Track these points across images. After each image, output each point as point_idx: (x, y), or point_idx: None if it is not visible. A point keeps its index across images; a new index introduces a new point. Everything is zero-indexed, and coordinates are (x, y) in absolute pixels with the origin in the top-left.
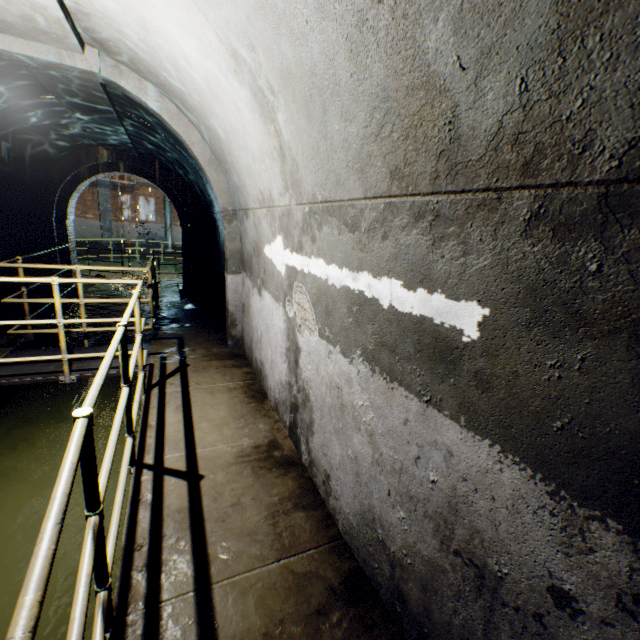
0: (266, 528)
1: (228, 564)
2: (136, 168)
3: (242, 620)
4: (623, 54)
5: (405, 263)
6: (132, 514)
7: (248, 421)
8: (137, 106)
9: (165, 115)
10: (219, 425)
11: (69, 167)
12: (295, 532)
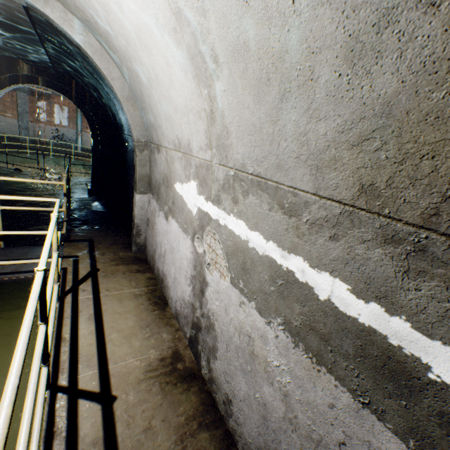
0: None
1: None
2: (54, 84)
3: None
4: None
5: (358, 272)
6: None
7: (153, 330)
8: (59, 33)
9: (88, 49)
10: (128, 336)
11: None
12: None
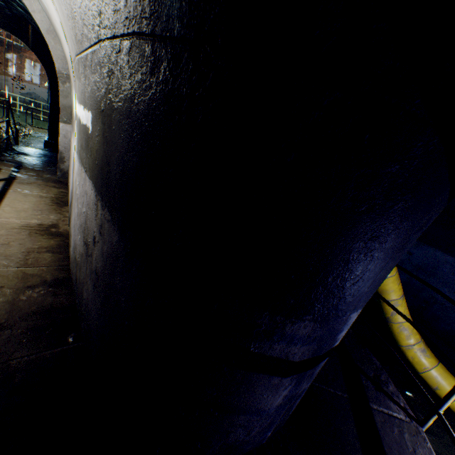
0: (20, 256)
1: None
2: (11, 27)
3: None
4: None
5: (83, 95)
6: None
7: (44, 213)
8: None
9: None
10: (19, 211)
11: None
12: (39, 260)
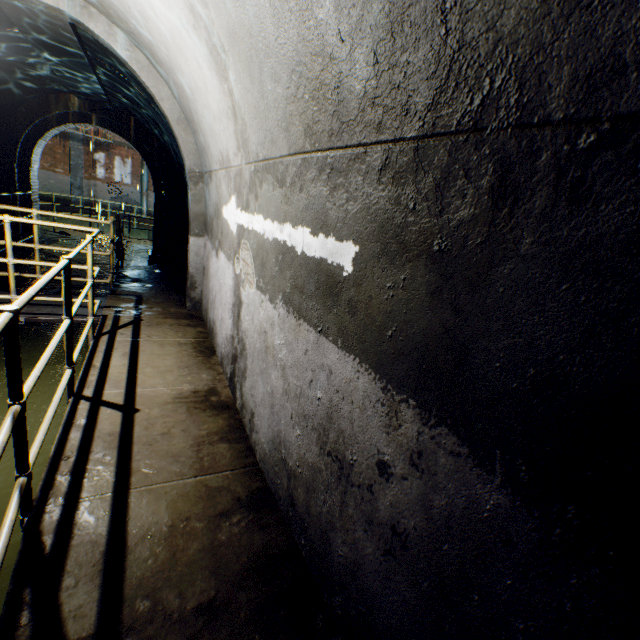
0: (190, 453)
1: (148, 476)
2: (110, 122)
3: (152, 515)
4: (422, 39)
5: (313, 212)
6: (64, 433)
7: (192, 371)
8: (109, 54)
9: (135, 66)
10: (163, 372)
11: (36, 112)
12: (216, 458)
